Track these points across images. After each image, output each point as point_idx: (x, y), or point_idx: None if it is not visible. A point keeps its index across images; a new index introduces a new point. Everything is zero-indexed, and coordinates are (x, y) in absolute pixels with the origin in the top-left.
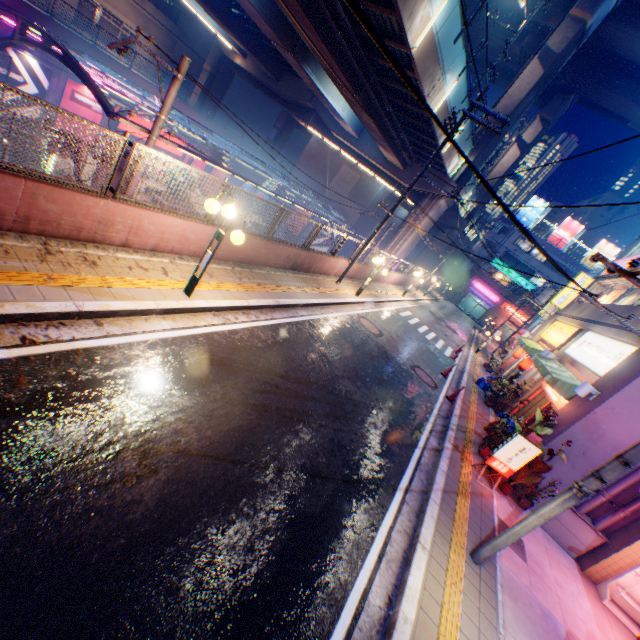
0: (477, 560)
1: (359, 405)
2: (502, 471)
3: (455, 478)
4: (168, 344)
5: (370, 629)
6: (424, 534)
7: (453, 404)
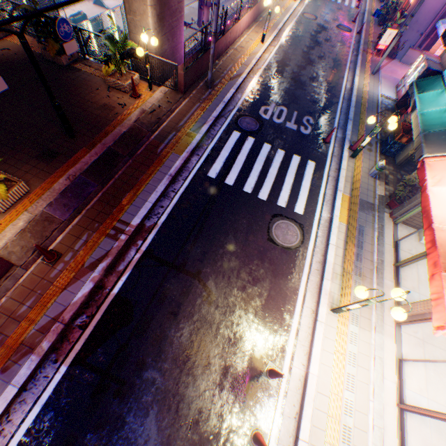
0: (372, 75)
1: (324, 53)
2: (382, 49)
3: (364, 60)
4: (272, 60)
5: (348, 90)
6: (356, 74)
7: (360, 35)
